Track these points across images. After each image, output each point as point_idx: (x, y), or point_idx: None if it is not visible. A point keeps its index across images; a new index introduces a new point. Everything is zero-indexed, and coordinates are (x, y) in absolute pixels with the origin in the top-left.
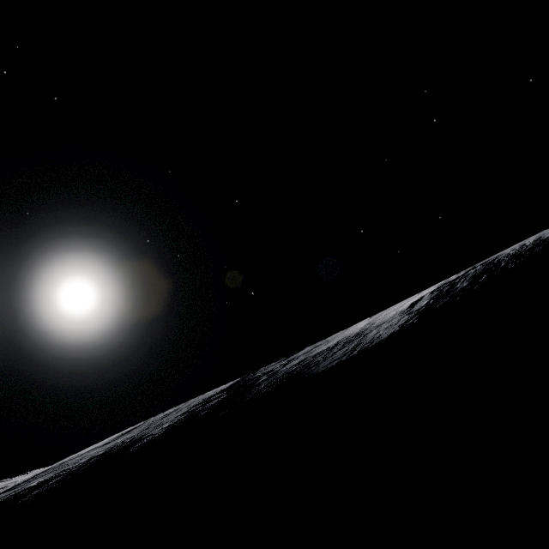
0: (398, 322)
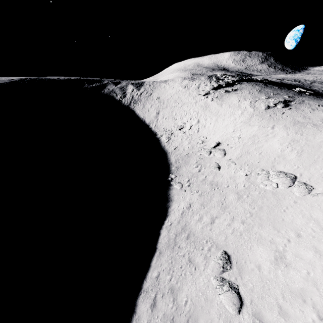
0: (5, 81)
